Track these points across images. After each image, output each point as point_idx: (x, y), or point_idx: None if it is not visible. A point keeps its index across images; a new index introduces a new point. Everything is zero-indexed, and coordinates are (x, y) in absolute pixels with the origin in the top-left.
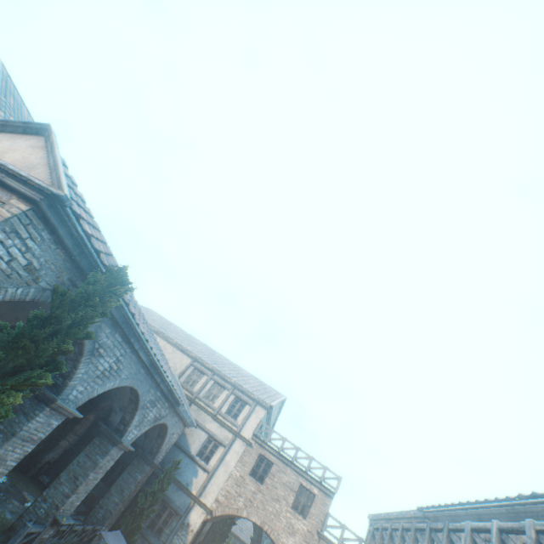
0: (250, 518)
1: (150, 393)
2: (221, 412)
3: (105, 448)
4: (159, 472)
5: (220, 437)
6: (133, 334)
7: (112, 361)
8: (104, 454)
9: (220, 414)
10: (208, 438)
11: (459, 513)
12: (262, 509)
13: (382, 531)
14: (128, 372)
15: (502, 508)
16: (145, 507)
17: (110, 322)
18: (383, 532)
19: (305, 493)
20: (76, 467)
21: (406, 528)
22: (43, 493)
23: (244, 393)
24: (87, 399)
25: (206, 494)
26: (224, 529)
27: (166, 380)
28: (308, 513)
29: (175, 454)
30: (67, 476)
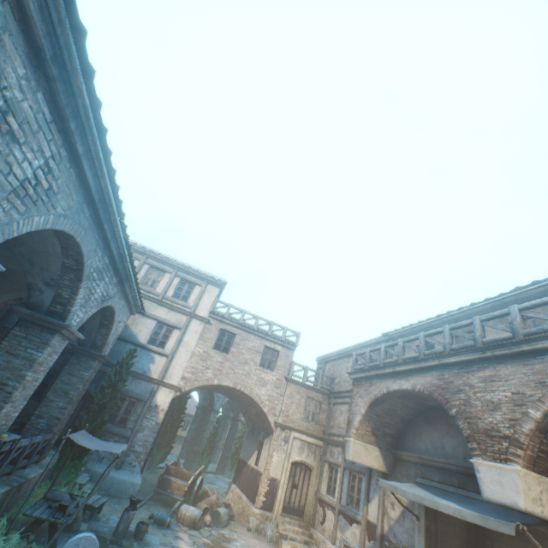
0: (222, 384)
1: (96, 257)
2: (167, 297)
3: (40, 339)
4: (104, 368)
5: (172, 321)
6: (72, 109)
7: (37, 166)
8: (40, 347)
9: (167, 299)
10: (158, 324)
11: (433, 324)
12: (232, 374)
13: (369, 354)
14: (66, 205)
15: (489, 305)
16: (106, 401)
17: (20, 43)
18: (372, 354)
19: (270, 352)
20: None
21: (409, 340)
22: None
23: (191, 274)
24: (1, 239)
25: (170, 375)
26: (181, 404)
27: (120, 236)
28: (275, 367)
29: (120, 347)
30: None
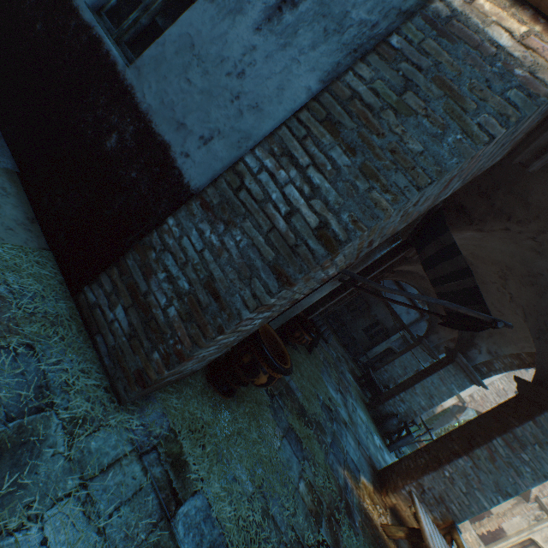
0: None
1: None
2: None
3: (461, 381)
4: None
5: None
6: None
7: None
8: (459, 387)
9: None
10: None
11: None
12: None
13: None
14: None
15: None
16: None
17: None
18: None
19: None
20: (429, 385)
21: None
22: (400, 394)
23: None
24: None
25: None
26: None
27: None
28: None
29: None
30: (421, 390)
